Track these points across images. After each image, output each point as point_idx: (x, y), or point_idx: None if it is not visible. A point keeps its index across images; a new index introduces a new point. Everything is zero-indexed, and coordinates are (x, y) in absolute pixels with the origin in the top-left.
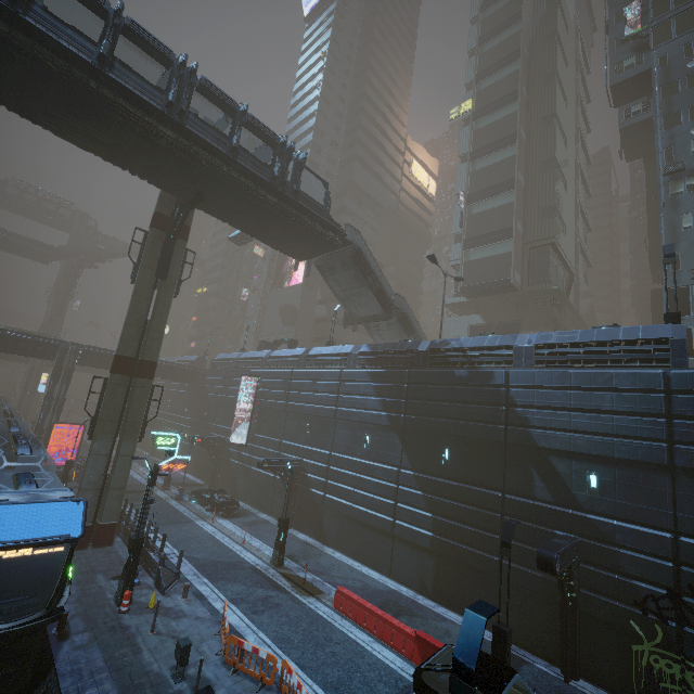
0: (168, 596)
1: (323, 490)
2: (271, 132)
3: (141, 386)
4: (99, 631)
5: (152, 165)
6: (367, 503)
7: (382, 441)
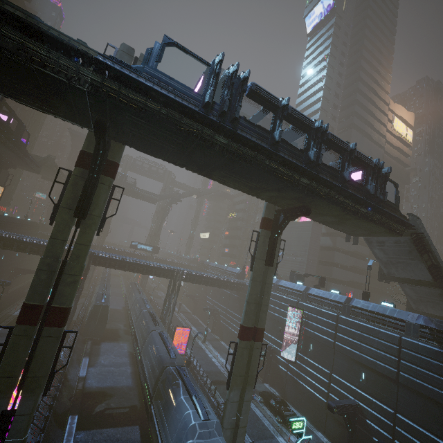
0: None
1: None
2: (368, 159)
3: (256, 347)
4: None
5: (277, 195)
6: None
7: None
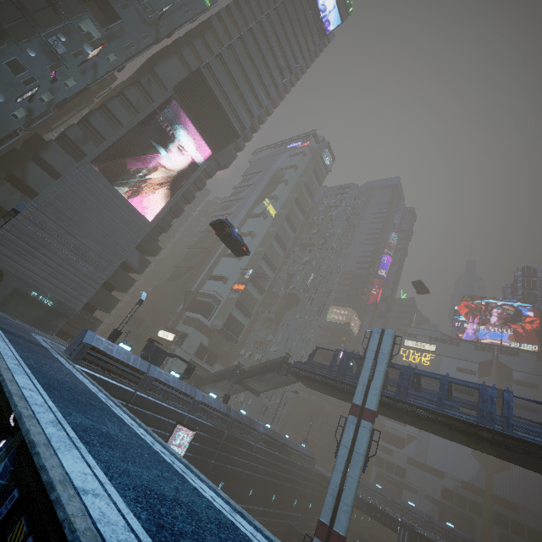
0: None
1: None
2: None
3: None
4: None
5: (401, 417)
6: None
7: (257, 493)
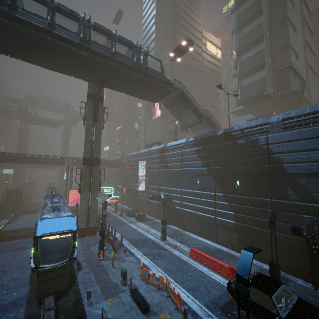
0: (118, 253)
1: (181, 207)
2: (129, 41)
3: (95, 169)
4: (92, 267)
5: (81, 71)
6: (201, 210)
7: (205, 181)
